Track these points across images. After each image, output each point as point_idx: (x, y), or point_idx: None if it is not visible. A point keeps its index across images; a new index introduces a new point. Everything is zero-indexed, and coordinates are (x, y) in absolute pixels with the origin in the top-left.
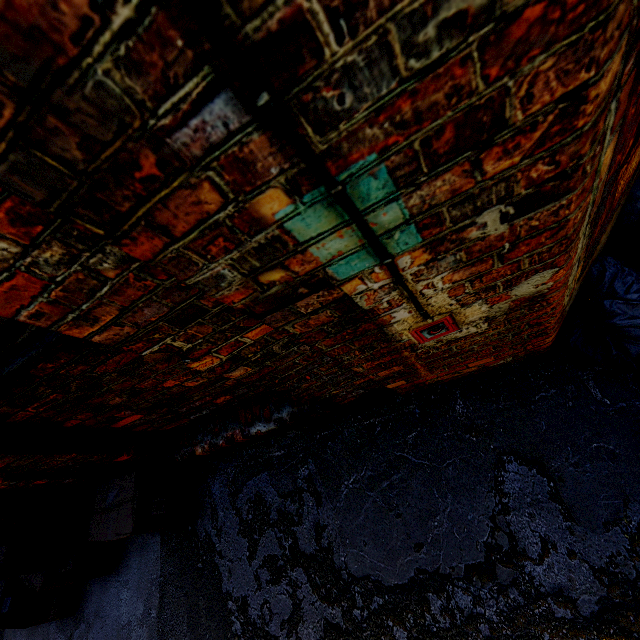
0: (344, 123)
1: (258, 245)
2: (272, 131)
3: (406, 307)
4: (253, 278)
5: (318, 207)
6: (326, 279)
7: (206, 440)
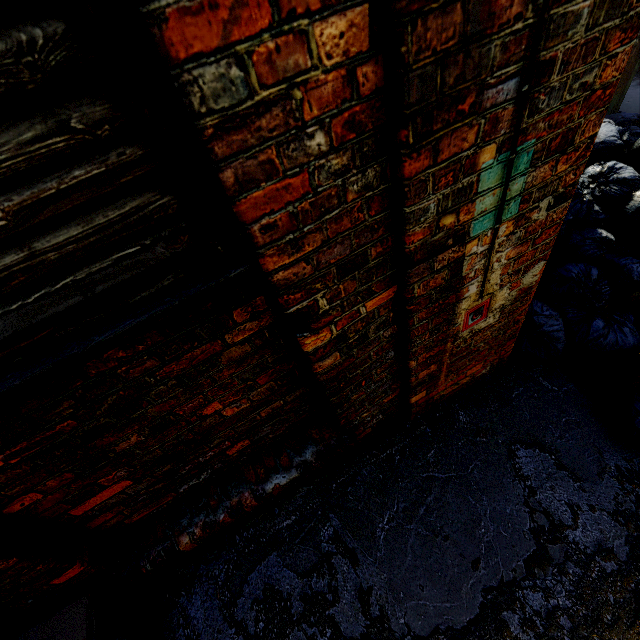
0: (537, 116)
1: (461, 187)
2: (516, 107)
3: (479, 280)
4: (438, 219)
5: (499, 166)
6: (466, 234)
7: (198, 521)
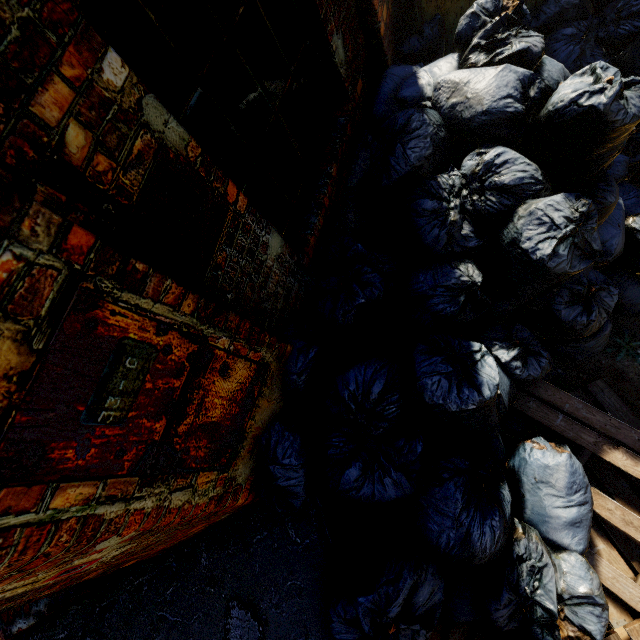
0: None
1: None
2: None
3: None
4: None
5: None
6: None
7: None
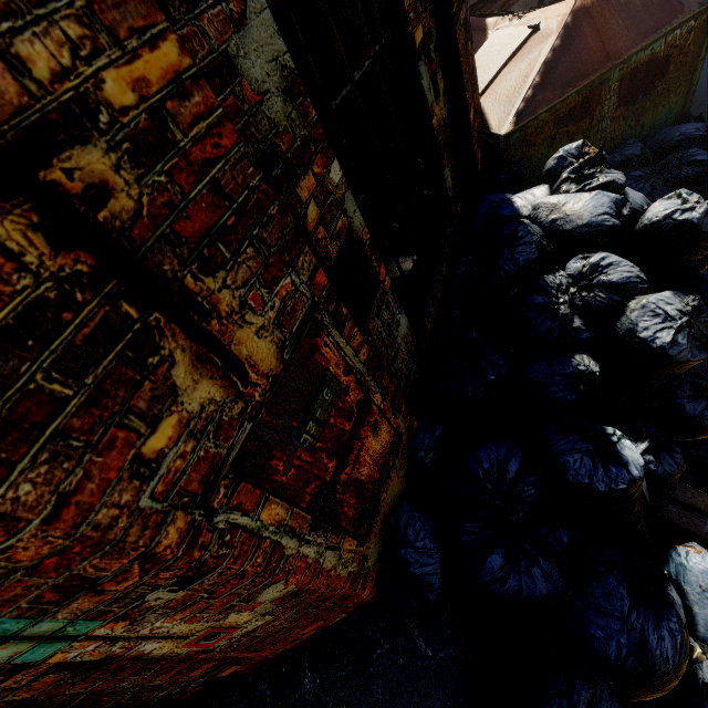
0: None
1: None
2: None
3: (150, 642)
4: None
5: None
6: (20, 665)
7: None
